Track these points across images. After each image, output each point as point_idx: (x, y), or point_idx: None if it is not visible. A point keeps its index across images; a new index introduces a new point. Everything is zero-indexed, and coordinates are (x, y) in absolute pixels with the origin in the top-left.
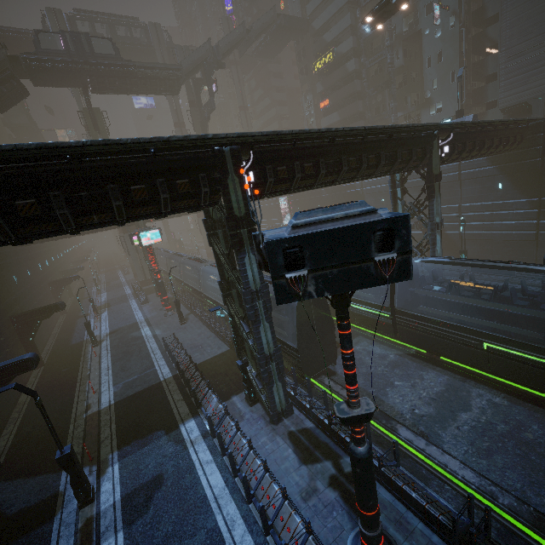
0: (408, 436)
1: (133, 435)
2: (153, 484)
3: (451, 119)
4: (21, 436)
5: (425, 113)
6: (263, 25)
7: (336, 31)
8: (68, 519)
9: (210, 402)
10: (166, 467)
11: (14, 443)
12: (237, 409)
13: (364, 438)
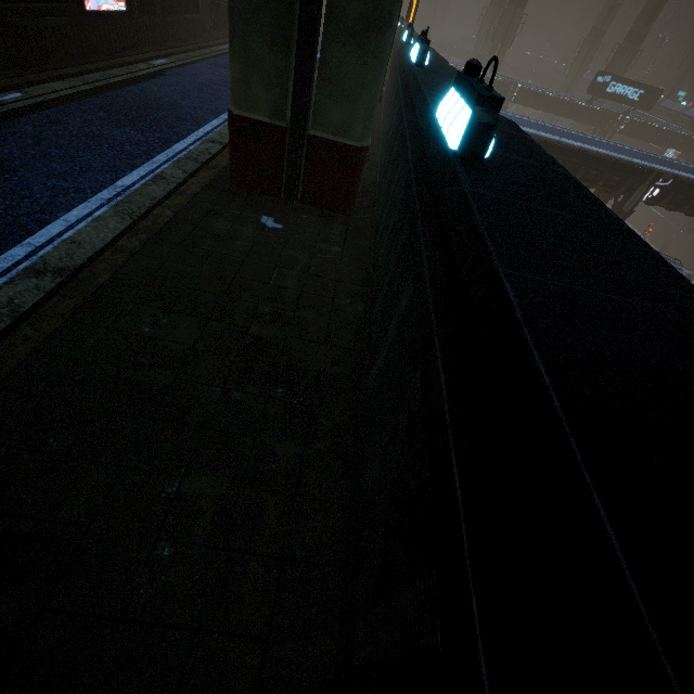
0: None
1: None
2: None
3: None
4: None
5: None
6: None
7: None
8: None
9: None
10: None
11: None
12: None
13: None
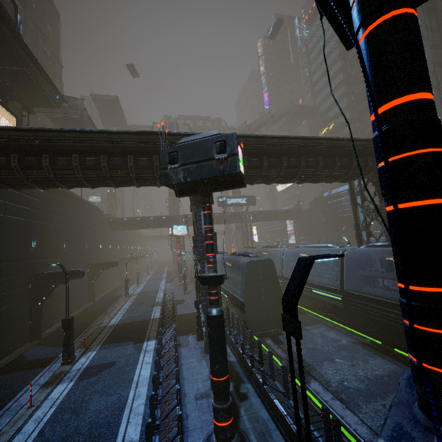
0: (317, 389)
1: (115, 340)
2: (107, 365)
3: None
4: (60, 329)
5: None
6: (283, 112)
7: (337, 110)
8: (53, 369)
9: (170, 329)
10: (121, 359)
11: (54, 331)
12: (187, 340)
13: (215, 301)
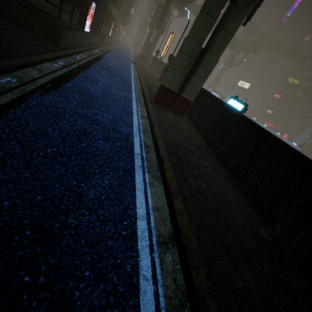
0: None
1: None
2: None
3: (297, 145)
4: None
5: (301, 134)
6: (287, 47)
7: (309, 75)
8: None
9: None
10: None
11: None
12: None
13: None
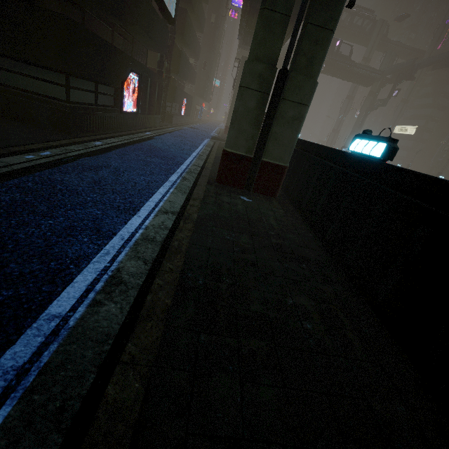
0: None
1: None
2: None
3: None
4: None
5: None
6: None
7: None
8: None
9: None
10: None
11: None
12: None
13: None
